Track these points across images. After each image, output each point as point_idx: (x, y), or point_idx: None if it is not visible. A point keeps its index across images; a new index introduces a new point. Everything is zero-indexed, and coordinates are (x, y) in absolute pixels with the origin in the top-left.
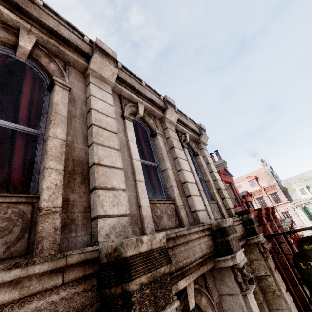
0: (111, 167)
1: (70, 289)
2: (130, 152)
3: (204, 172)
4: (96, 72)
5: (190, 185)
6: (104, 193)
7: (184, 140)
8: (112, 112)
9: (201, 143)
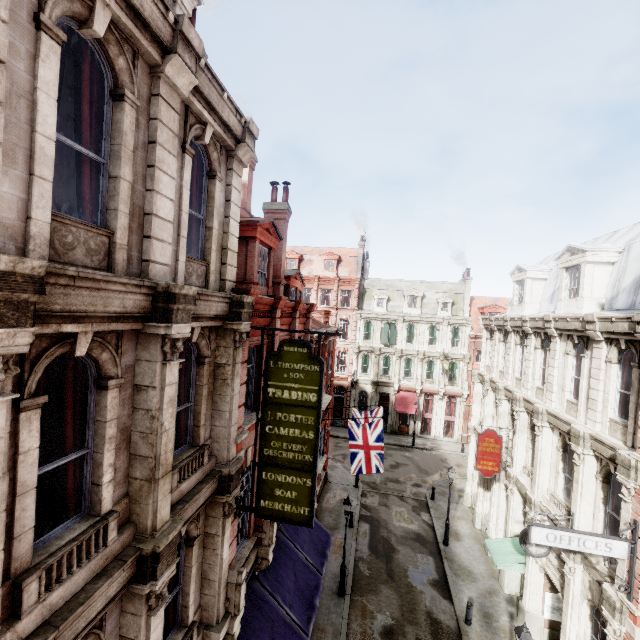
0: None
1: None
2: (34, 114)
3: (211, 211)
4: None
5: (159, 223)
6: None
7: (199, 137)
8: (2, 2)
9: (236, 158)
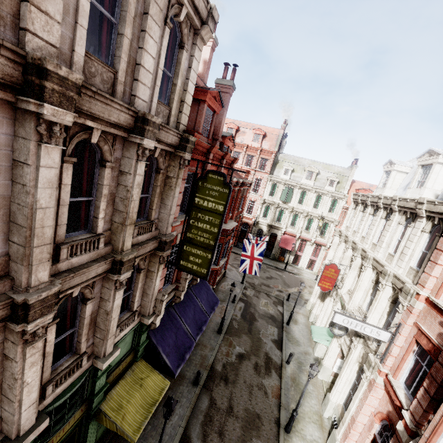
0: None
1: (4, 61)
2: None
3: (177, 73)
4: None
5: (144, 72)
6: (36, 13)
7: (177, 15)
8: None
9: (200, 36)
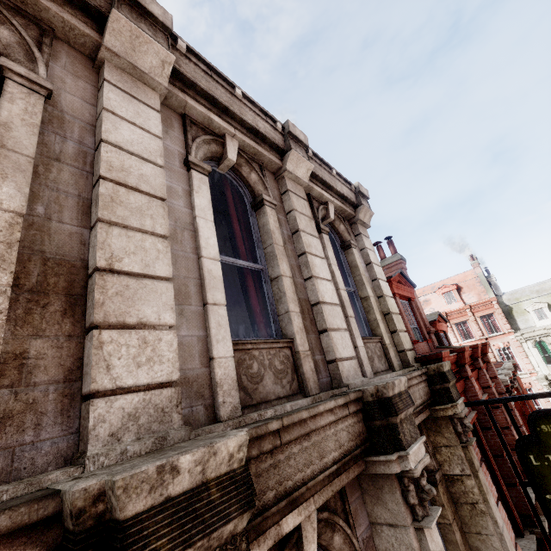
0: (143, 276)
1: None
2: (197, 241)
3: (359, 280)
4: (120, 58)
5: (328, 310)
6: (116, 338)
7: (324, 217)
8: (157, 152)
9: (358, 222)
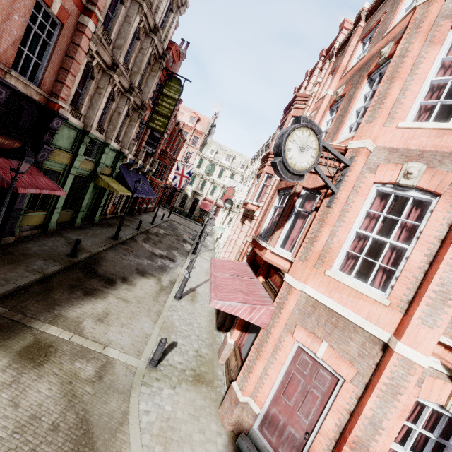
0: None
1: None
2: None
3: (168, 21)
4: None
5: (160, 11)
6: None
7: None
8: None
9: (179, 10)
